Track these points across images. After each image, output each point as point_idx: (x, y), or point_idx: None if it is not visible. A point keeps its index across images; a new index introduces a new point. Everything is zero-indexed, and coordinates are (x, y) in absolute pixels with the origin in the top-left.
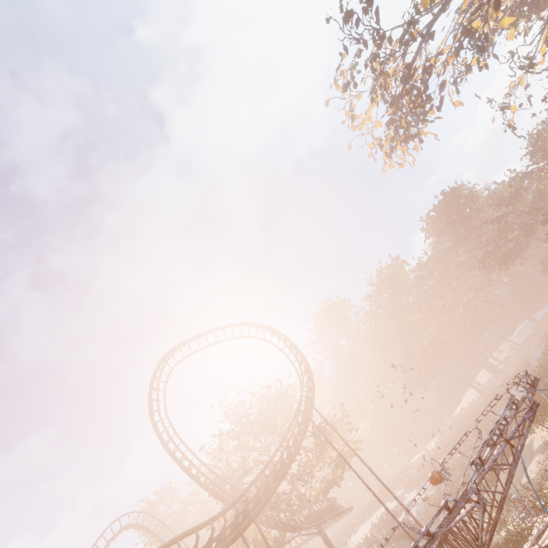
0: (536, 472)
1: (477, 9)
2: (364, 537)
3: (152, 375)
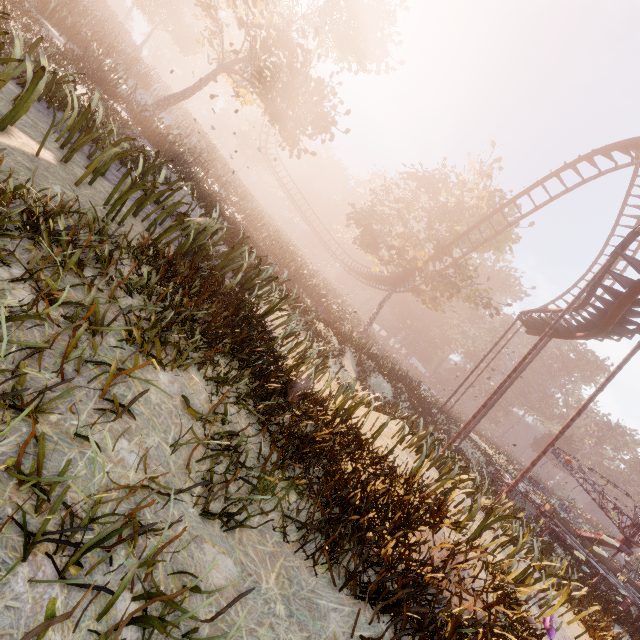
0: None
1: None
2: None
3: None
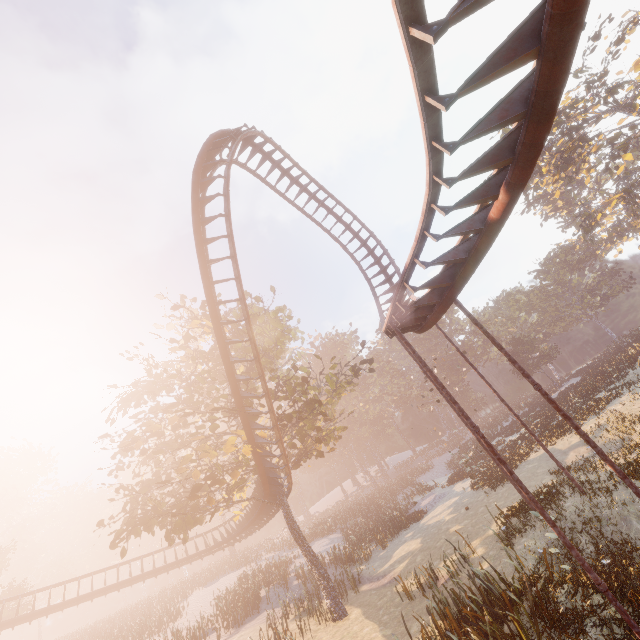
0: (587, 453)
1: (632, 128)
2: (214, 595)
3: (220, 130)
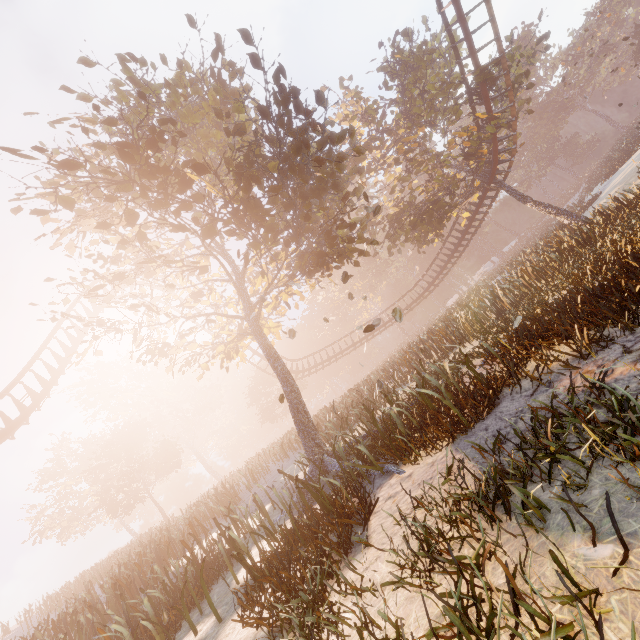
0: None
1: None
2: None
3: None
